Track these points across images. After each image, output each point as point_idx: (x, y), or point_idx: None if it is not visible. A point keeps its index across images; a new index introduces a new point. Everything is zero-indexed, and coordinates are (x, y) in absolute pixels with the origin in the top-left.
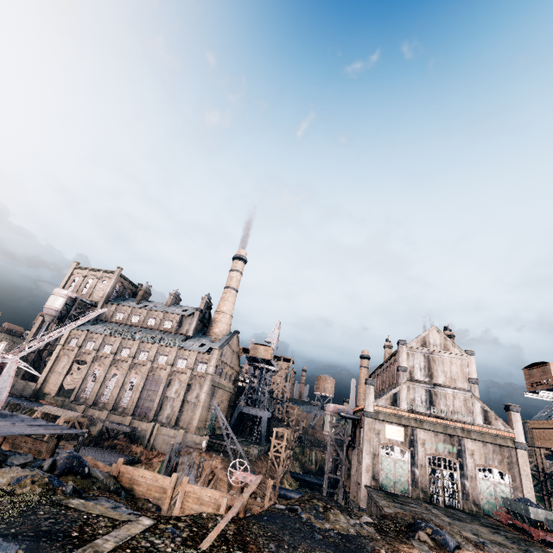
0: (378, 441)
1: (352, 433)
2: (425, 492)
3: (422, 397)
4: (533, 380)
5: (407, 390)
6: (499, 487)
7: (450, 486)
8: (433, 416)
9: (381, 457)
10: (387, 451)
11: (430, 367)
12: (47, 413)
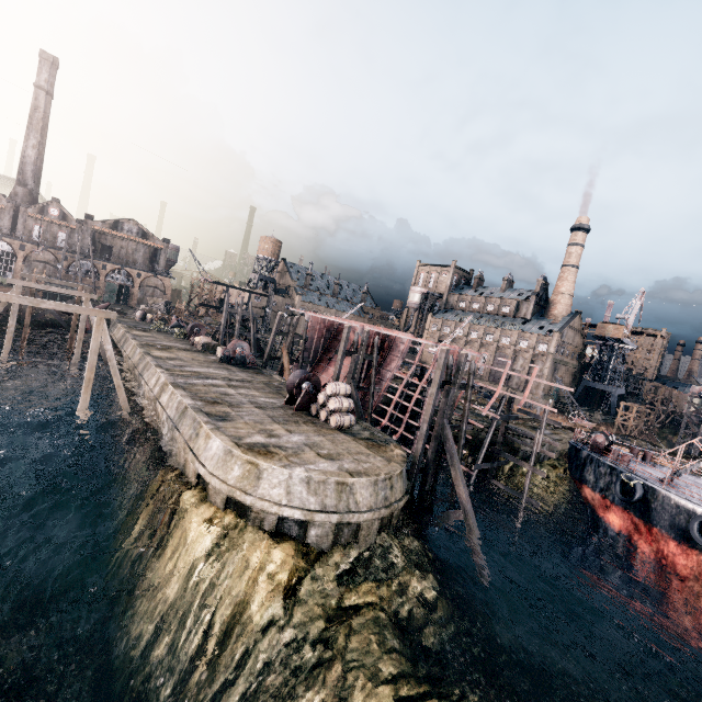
0: None
1: None
2: None
3: None
4: None
5: None
6: None
7: None
8: None
9: None
10: None
11: None
12: None
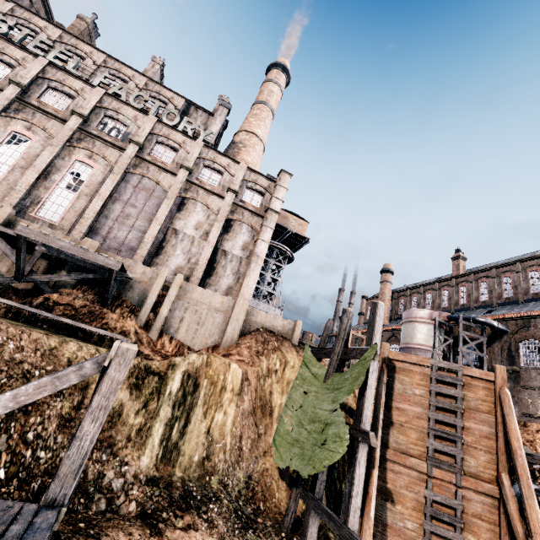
0: None
1: (448, 350)
2: None
3: None
4: None
5: None
6: None
7: None
8: None
9: None
10: None
11: None
12: None
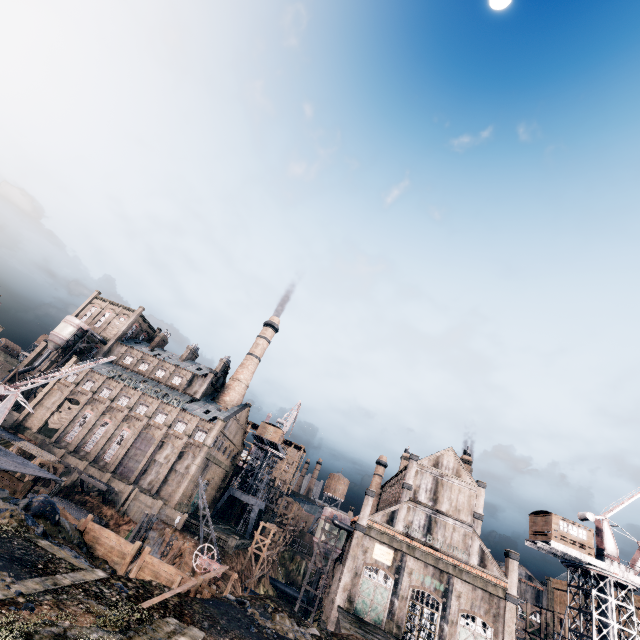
0: (364, 560)
1: (344, 546)
2: (400, 627)
3: (421, 522)
4: (536, 529)
5: (407, 511)
6: (479, 639)
7: (428, 626)
8: (427, 544)
9: (363, 578)
10: (371, 573)
11: (437, 491)
12: (24, 450)
